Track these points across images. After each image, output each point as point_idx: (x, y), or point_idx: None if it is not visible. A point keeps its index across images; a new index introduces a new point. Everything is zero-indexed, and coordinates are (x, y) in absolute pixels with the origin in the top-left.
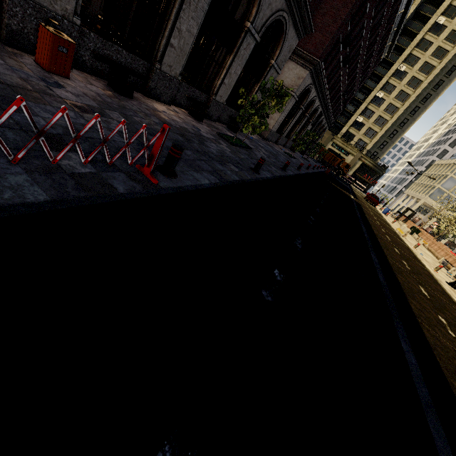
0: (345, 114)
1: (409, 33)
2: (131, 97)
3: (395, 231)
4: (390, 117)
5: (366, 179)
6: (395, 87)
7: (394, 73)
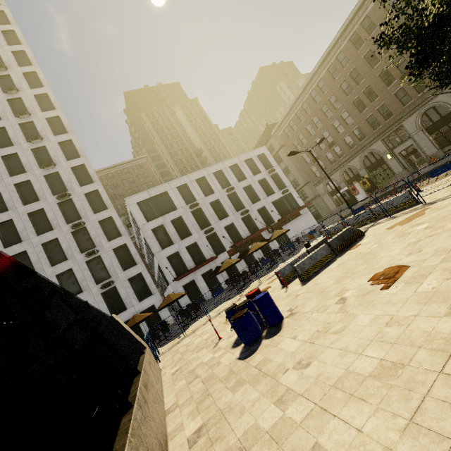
0: None
1: None
2: None
3: None
4: None
5: None
6: None
7: None
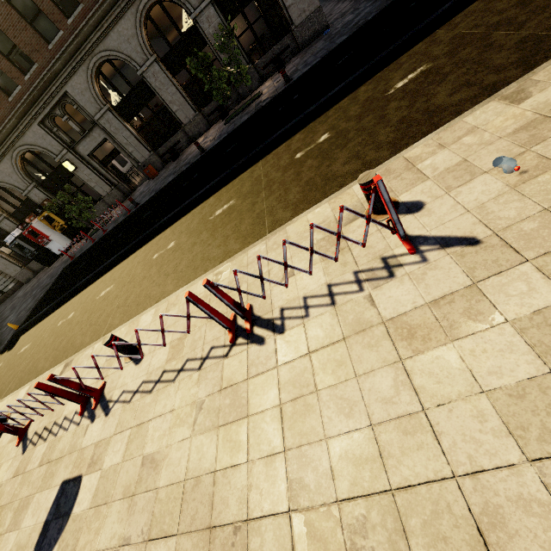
0: None
1: None
2: (177, 158)
3: None
4: None
5: None
6: None
7: None
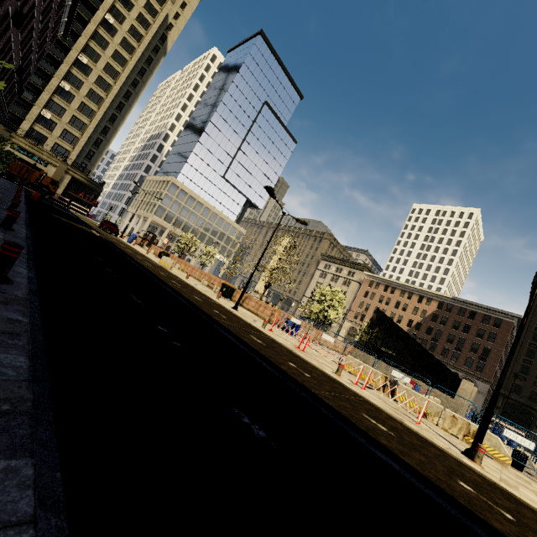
0: (18, 100)
1: (77, 15)
2: None
3: (162, 266)
4: (89, 120)
5: (85, 199)
6: (82, 82)
7: (75, 63)
